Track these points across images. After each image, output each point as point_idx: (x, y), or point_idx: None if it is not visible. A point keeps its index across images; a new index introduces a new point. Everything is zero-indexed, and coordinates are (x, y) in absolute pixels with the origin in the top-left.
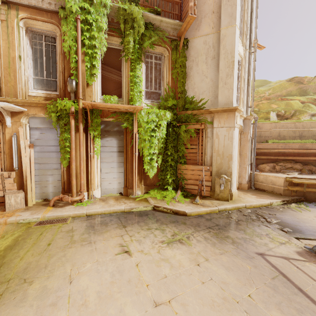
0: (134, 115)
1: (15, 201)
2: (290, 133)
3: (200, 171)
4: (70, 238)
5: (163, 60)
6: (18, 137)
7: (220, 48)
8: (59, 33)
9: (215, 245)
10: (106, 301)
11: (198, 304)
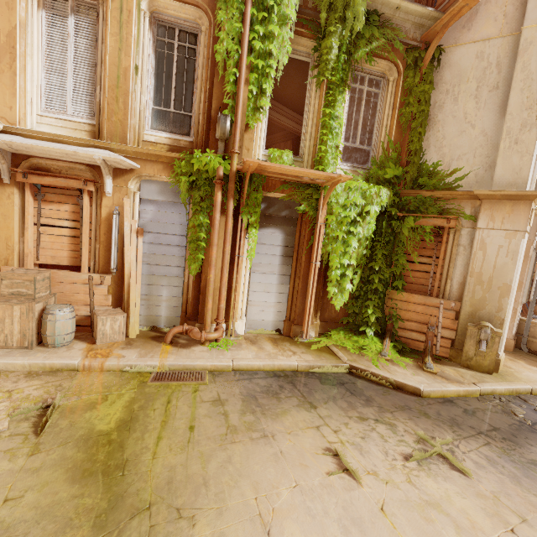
0: (322, 191)
1: (111, 328)
2: None
3: (434, 308)
4: (224, 419)
5: (384, 87)
6: (120, 215)
7: (515, 68)
8: (206, 26)
9: (518, 481)
10: None
11: None
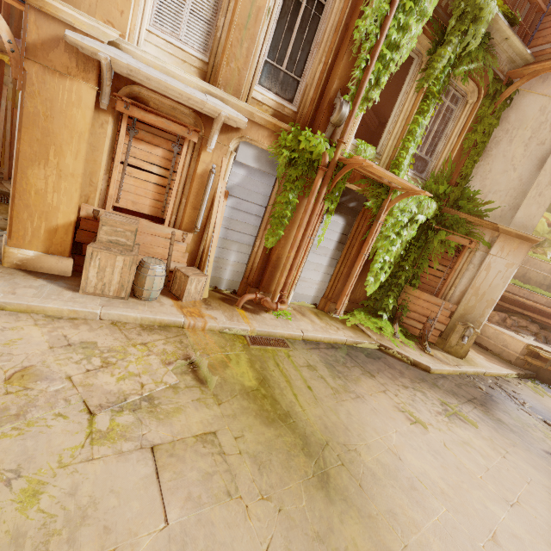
0: (391, 194)
1: (195, 288)
2: (539, 277)
3: (437, 306)
4: (325, 382)
5: (462, 107)
6: (215, 174)
7: None
8: None
9: (497, 430)
10: (461, 493)
11: (545, 509)
